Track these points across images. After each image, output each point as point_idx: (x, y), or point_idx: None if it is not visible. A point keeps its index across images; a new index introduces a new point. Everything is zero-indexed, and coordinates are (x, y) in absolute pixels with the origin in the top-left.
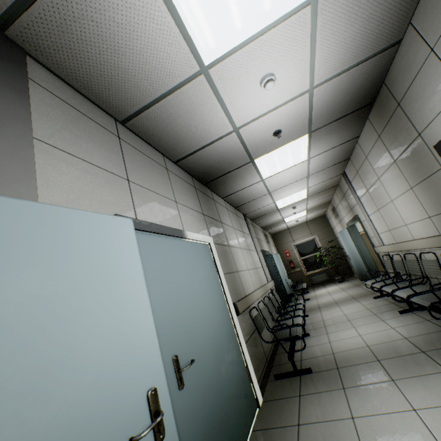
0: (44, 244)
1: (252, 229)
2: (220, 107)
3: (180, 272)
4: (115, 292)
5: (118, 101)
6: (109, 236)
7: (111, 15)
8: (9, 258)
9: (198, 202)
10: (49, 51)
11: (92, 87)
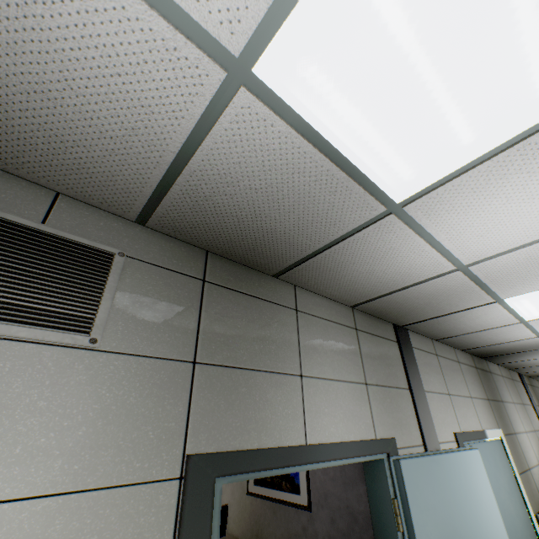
0: (461, 479)
1: (531, 391)
2: (528, 330)
3: (491, 478)
4: (487, 510)
5: (441, 334)
6: (474, 466)
7: (467, 317)
8: (458, 489)
9: (481, 386)
10: (418, 327)
11: (430, 332)
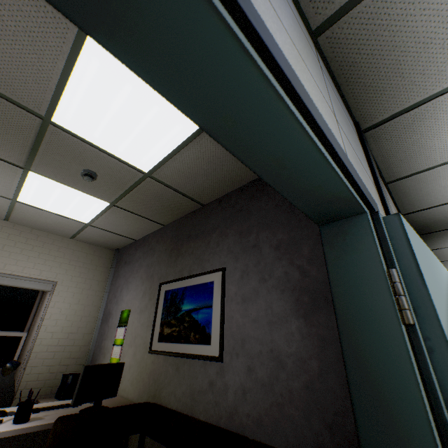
0: None
1: None
2: None
3: None
4: None
5: (399, 168)
6: None
7: None
8: None
9: None
10: (381, 140)
11: (389, 160)
